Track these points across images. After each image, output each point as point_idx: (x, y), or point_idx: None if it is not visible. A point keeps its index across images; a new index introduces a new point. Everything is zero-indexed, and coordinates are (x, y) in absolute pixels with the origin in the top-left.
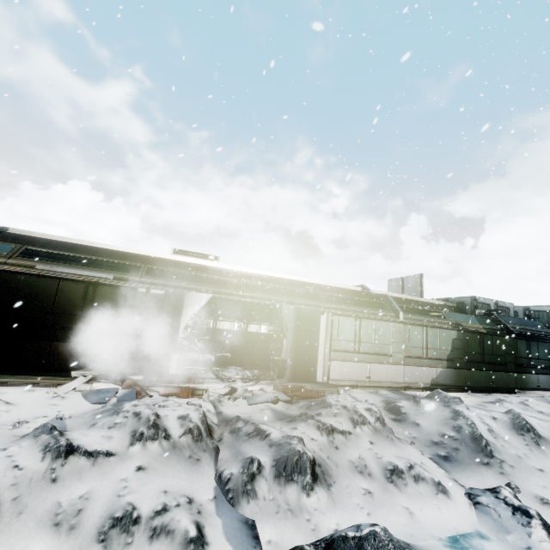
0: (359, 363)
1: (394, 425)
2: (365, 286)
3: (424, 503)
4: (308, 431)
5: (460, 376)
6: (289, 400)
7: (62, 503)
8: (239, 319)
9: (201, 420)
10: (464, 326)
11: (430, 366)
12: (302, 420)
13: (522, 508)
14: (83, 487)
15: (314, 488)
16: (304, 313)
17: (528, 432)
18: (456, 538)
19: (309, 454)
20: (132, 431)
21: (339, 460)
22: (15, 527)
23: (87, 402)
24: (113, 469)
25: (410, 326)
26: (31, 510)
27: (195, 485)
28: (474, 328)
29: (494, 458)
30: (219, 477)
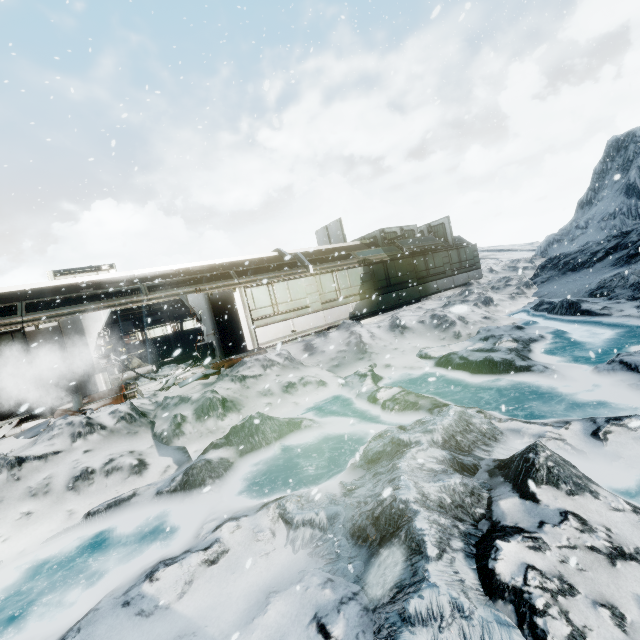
0: (282, 322)
1: (307, 359)
2: (280, 249)
3: (308, 395)
4: (225, 385)
5: (373, 304)
6: (215, 371)
7: (31, 486)
8: (169, 321)
9: (131, 409)
10: (371, 260)
11: (346, 304)
12: (220, 380)
13: (364, 374)
14: (44, 474)
15: (227, 415)
16: (216, 296)
17: (398, 328)
18: (328, 406)
19: (219, 397)
20: (71, 434)
21: (249, 394)
22: (2, 507)
23: (23, 440)
24: (65, 459)
25: (320, 275)
26: (9, 497)
27: (136, 445)
28: (380, 259)
29: (367, 353)
30: (154, 435)
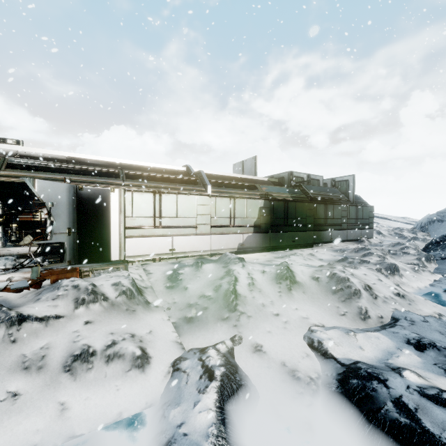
0: (161, 237)
1: (164, 293)
2: (188, 165)
3: (100, 388)
4: None
5: (265, 239)
6: (23, 287)
7: None
8: None
9: None
10: (273, 196)
11: (238, 233)
12: None
13: (211, 369)
14: None
15: None
16: (88, 191)
17: (286, 280)
18: (128, 420)
19: None
20: None
21: (2, 358)
22: None
23: None
24: None
25: (216, 198)
26: None
27: None
28: (282, 197)
29: (236, 312)
30: None
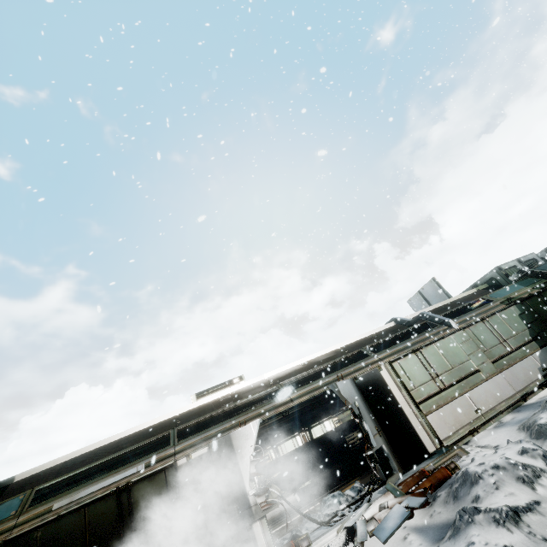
0: (455, 399)
1: None
2: (396, 318)
3: None
4: (490, 537)
5: None
6: (424, 501)
7: None
8: (297, 430)
9: None
10: (515, 297)
11: (525, 357)
12: (468, 523)
13: None
14: None
15: None
16: (362, 379)
17: None
18: None
19: None
20: None
21: None
22: None
23: None
24: None
25: (470, 328)
26: None
27: None
28: (526, 293)
29: None
30: None
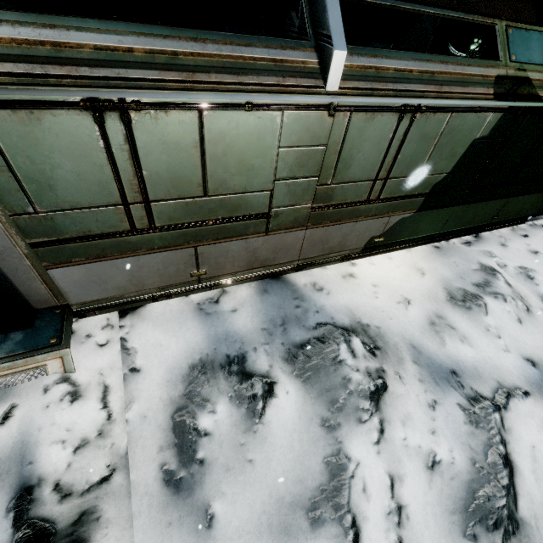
0: (160, 253)
1: (152, 510)
2: None
3: None
4: None
5: (438, 221)
6: None
7: None
8: None
9: None
10: (534, 84)
11: (378, 216)
12: None
13: None
14: None
15: None
16: None
17: (494, 531)
18: None
19: None
20: None
21: None
22: None
23: None
24: None
25: (354, 117)
26: None
27: None
28: None
29: None
30: None
